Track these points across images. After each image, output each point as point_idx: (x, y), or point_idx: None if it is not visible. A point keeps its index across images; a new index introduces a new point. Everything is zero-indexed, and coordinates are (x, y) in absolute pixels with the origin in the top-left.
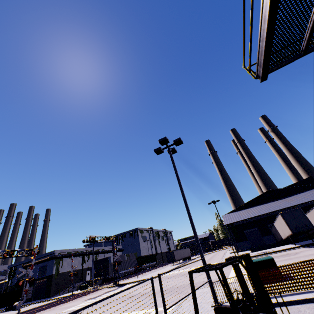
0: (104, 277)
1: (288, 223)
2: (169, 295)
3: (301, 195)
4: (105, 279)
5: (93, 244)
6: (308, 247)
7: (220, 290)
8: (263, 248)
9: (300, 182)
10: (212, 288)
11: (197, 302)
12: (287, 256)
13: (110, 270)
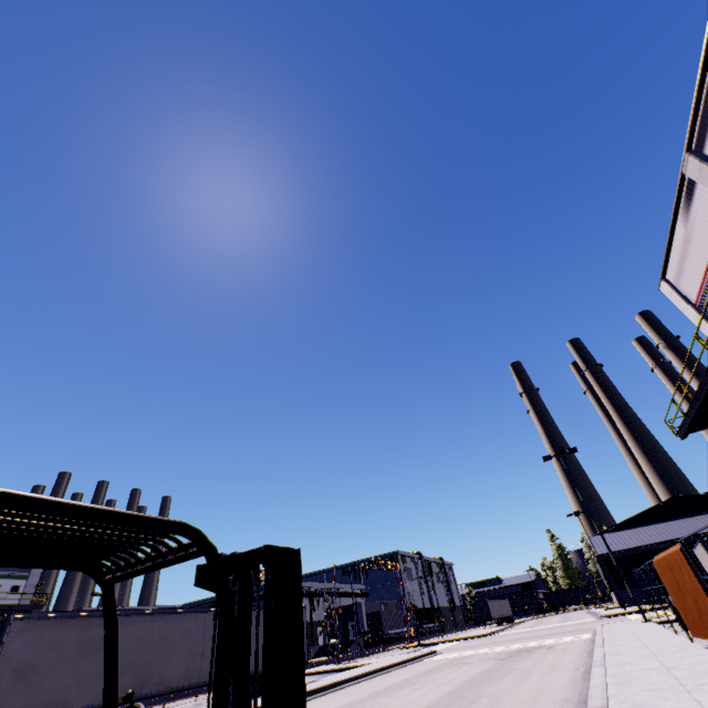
0: (374, 635)
1: None
2: (563, 634)
3: None
4: (374, 641)
5: (350, 574)
6: None
7: (639, 620)
8: None
9: None
10: (639, 608)
11: (621, 624)
12: None
13: (383, 624)
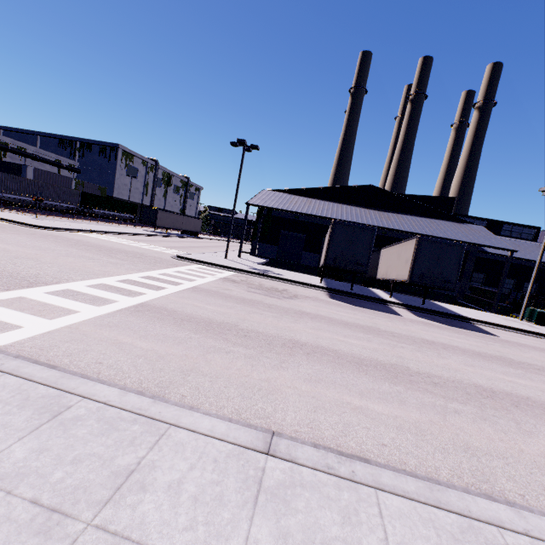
0: None
1: (330, 246)
2: None
3: (411, 218)
4: None
5: None
6: (331, 295)
7: None
8: (292, 266)
9: (430, 200)
10: None
11: None
12: (266, 296)
13: None
